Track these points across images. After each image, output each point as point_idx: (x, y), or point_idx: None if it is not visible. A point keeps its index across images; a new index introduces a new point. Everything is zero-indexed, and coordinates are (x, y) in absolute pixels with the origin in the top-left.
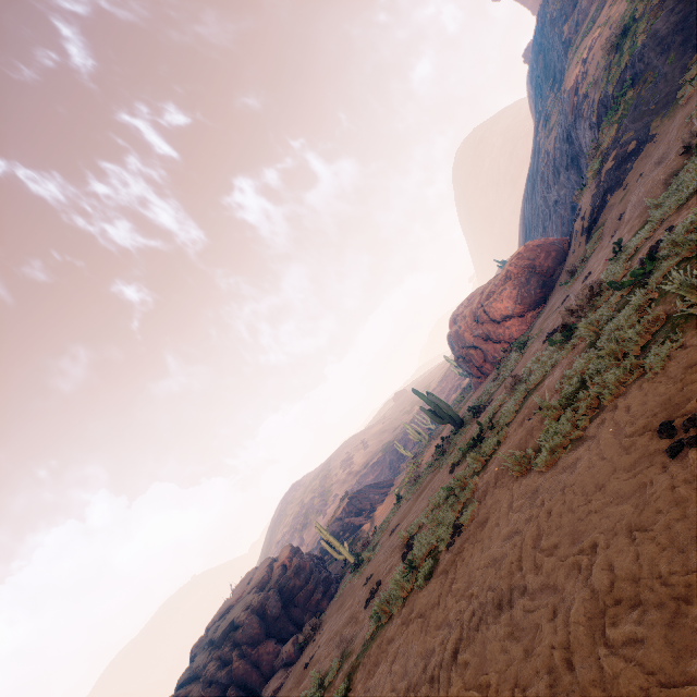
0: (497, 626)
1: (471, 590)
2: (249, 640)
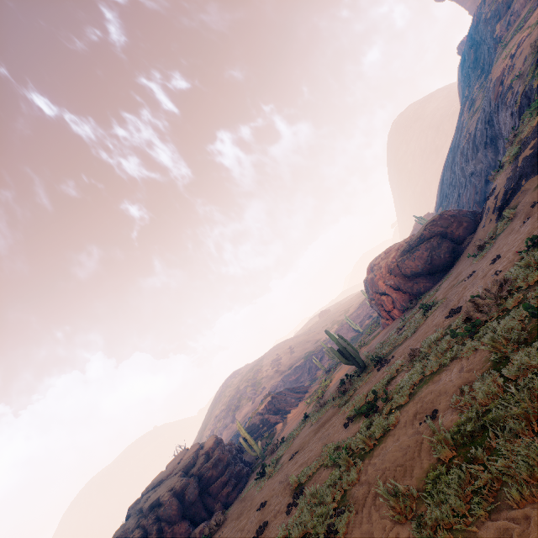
0: None
1: None
2: (168, 519)
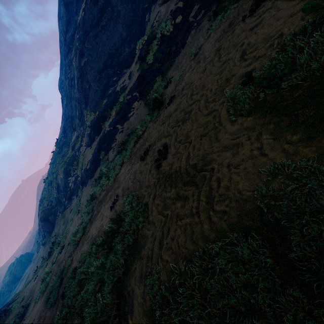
0: None
1: None
2: (9, 286)
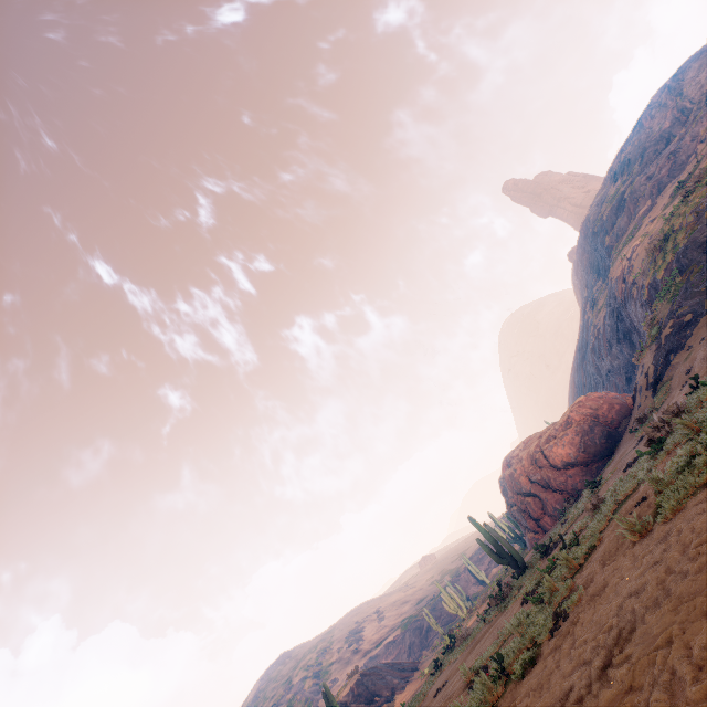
0: (661, 608)
1: (608, 623)
2: None
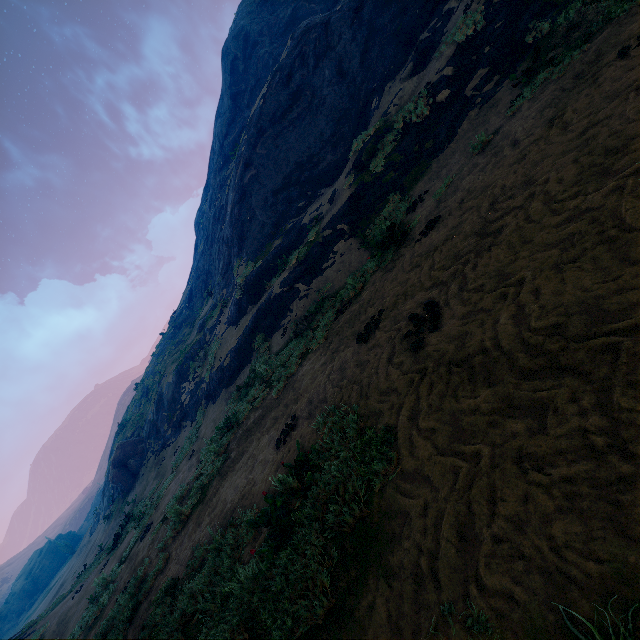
0: None
1: None
2: (20, 600)
